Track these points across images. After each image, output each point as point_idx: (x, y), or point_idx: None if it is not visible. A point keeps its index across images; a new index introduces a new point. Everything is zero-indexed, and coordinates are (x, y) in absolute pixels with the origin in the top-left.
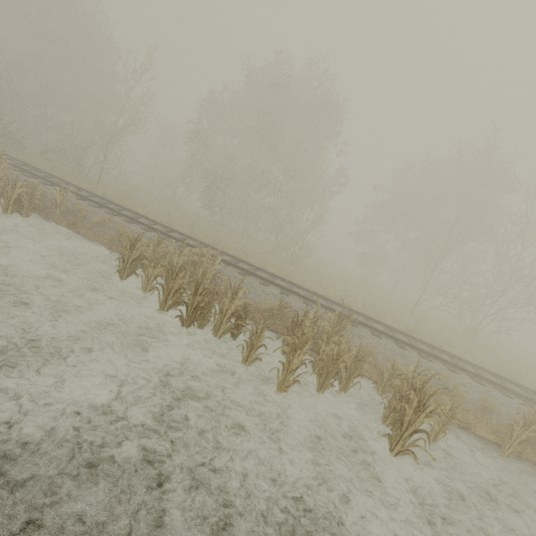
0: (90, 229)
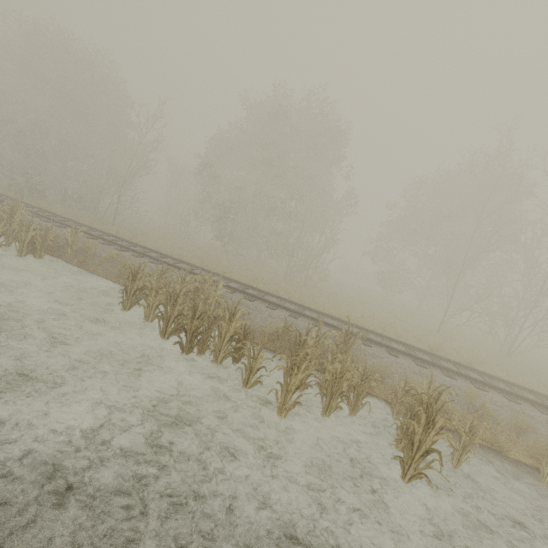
0: (99, 266)
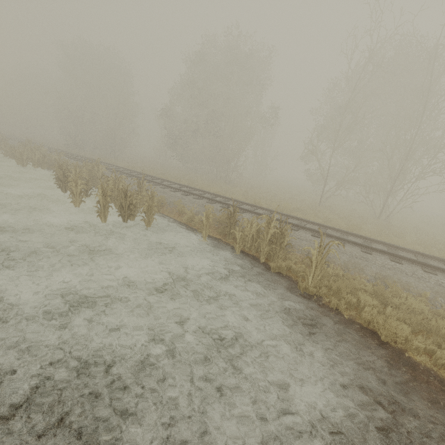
0: None
